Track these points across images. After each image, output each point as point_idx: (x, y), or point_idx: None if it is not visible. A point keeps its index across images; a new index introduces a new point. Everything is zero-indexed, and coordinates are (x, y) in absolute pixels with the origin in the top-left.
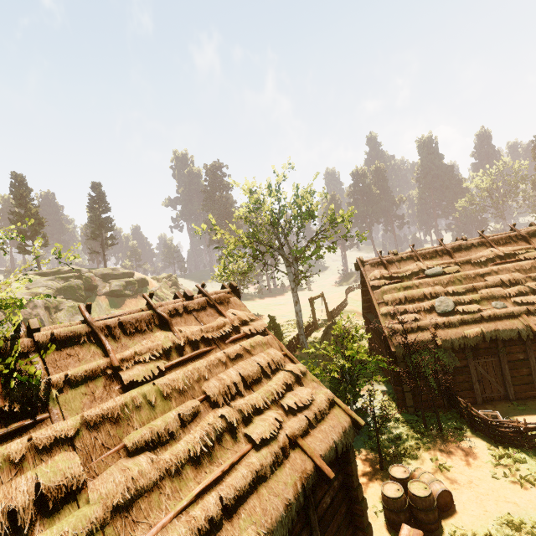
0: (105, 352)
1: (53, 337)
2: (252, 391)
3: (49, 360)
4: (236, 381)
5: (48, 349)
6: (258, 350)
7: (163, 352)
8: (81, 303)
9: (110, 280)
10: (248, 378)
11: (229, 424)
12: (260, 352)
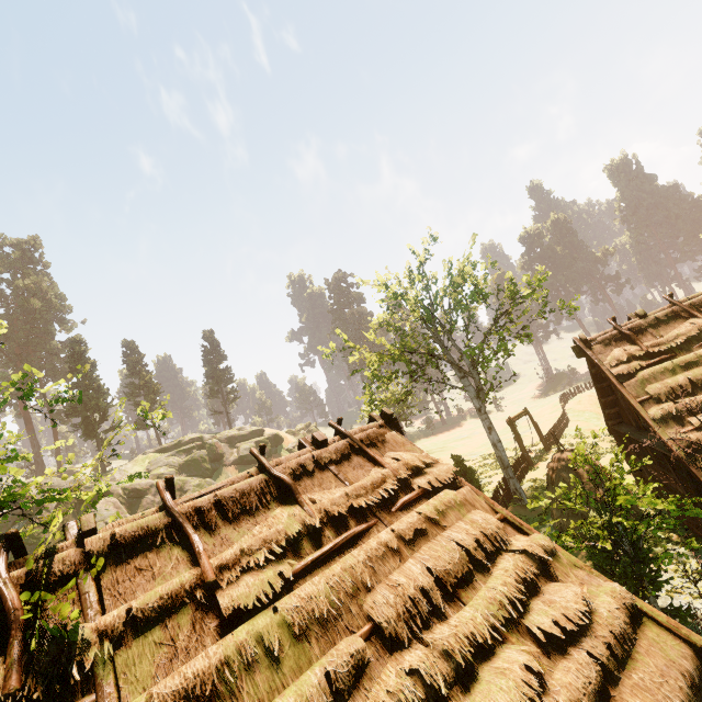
0: (194, 556)
1: (116, 541)
2: (460, 603)
3: (108, 583)
4: (425, 586)
5: (108, 563)
6: (451, 517)
7: (289, 543)
8: (208, 479)
9: (238, 443)
10: (446, 578)
11: (429, 689)
12: (455, 520)
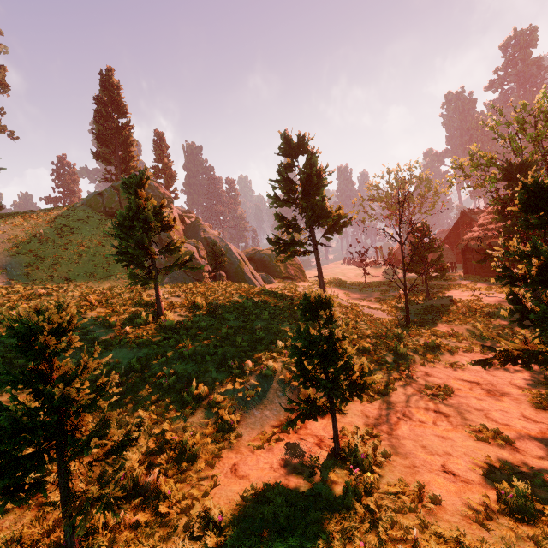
0: None
1: None
2: None
3: None
4: None
5: None
6: None
7: None
8: None
9: None
10: None
11: None
12: None
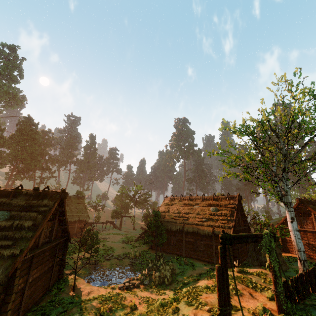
0: None
1: None
2: None
3: None
4: None
5: None
6: None
7: None
8: None
9: None
10: None
11: None
12: None
